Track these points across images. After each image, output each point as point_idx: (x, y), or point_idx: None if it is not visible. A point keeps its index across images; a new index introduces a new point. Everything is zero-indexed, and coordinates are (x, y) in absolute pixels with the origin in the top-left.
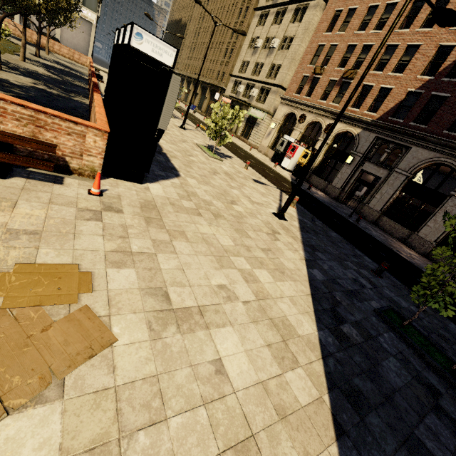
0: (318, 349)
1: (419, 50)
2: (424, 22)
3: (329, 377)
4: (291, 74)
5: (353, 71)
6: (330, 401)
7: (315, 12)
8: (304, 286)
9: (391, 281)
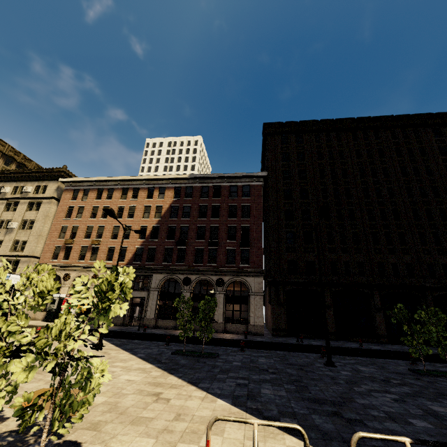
0: (156, 367)
1: (132, 228)
2: (128, 215)
3: (164, 369)
4: (41, 246)
5: (98, 240)
6: (166, 372)
7: (50, 206)
8: (139, 359)
9: (175, 344)
